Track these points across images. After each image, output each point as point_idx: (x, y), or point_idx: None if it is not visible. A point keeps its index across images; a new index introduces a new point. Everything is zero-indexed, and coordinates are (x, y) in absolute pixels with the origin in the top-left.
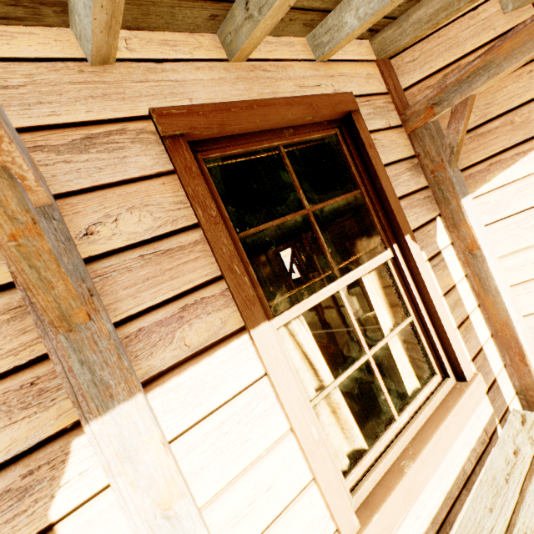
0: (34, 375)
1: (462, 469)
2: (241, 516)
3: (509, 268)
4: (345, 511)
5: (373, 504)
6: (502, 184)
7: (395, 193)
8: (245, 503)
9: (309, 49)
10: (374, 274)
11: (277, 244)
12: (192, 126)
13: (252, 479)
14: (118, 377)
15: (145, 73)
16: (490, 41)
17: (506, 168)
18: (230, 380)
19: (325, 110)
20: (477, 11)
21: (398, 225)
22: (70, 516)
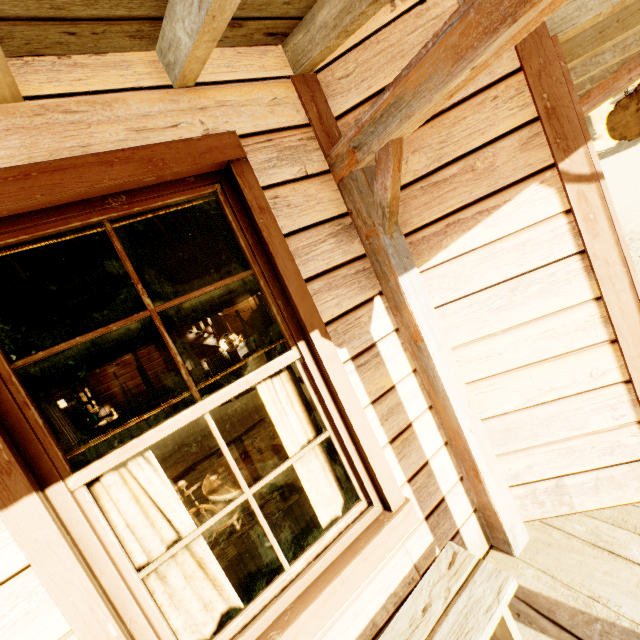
0: None
1: (372, 621)
2: None
3: (472, 359)
4: None
5: None
6: (462, 252)
7: (299, 275)
8: None
9: (163, 69)
10: (286, 376)
11: (124, 351)
12: None
13: None
14: None
15: None
16: None
17: (467, 230)
18: None
19: (179, 165)
20: (426, 5)
21: (301, 319)
22: None
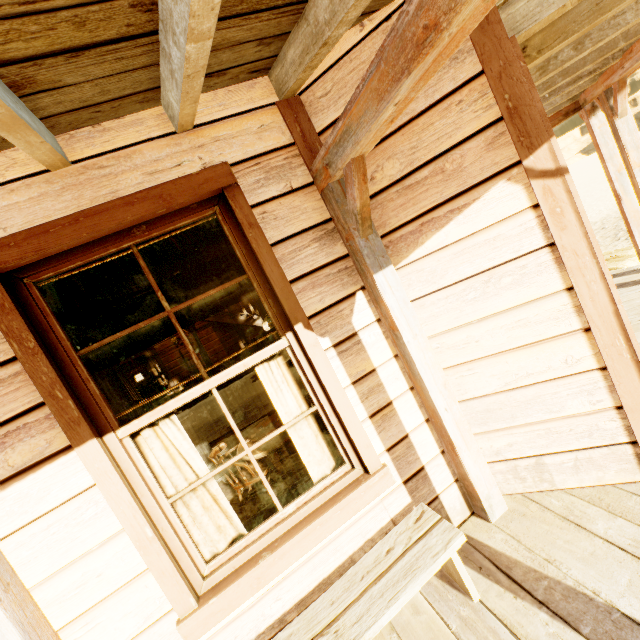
0: None
1: (350, 558)
2: (70, 595)
3: (451, 345)
4: (180, 594)
5: (219, 588)
6: (437, 248)
7: (284, 277)
8: (74, 586)
9: (168, 120)
10: (282, 360)
11: (155, 341)
12: (3, 261)
13: (81, 568)
14: None
15: None
16: None
17: (440, 228)
18: (58, 491)
19: (183, 197)
20: (391, 21)
21: (287, 314)
22: None
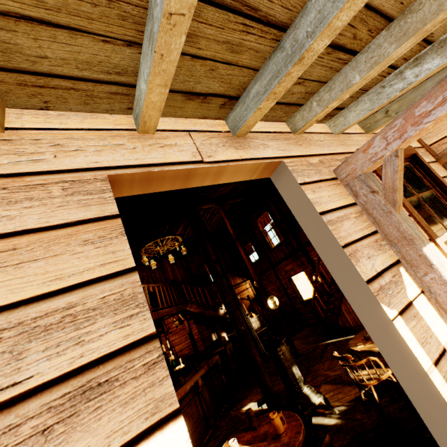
0: (375, 238)
1: None
2: None
3: None
4: None
5: None
6: None
7: None
8: None
9: None
10: None
11: None
12: None
13: None
14: (420, 234)
15: (347, 138)
16: None
17: None
18: None
19: (407, 152)
20: None
21: None
22: (415, 300)
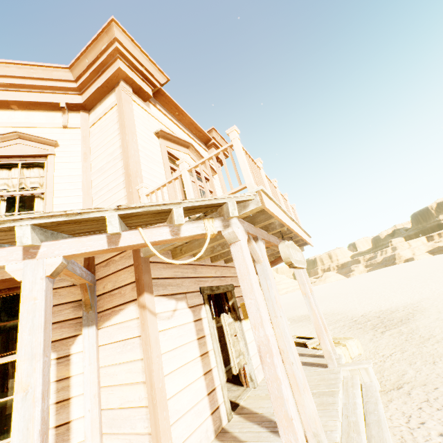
0: None
1: None
2: None
3: (109, 374)
4: None
5: None
6: (114, 323)
7: None
8: None
9: None
10: None
11: None
12: None
13: None
14: None
15: None
16: (120, 253)
17: (116, 315)
18: None
19: None
20: None
21: None
22: None
